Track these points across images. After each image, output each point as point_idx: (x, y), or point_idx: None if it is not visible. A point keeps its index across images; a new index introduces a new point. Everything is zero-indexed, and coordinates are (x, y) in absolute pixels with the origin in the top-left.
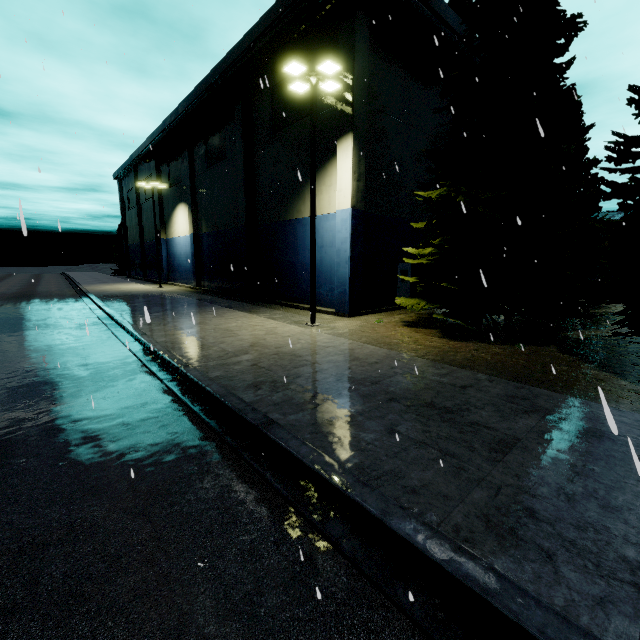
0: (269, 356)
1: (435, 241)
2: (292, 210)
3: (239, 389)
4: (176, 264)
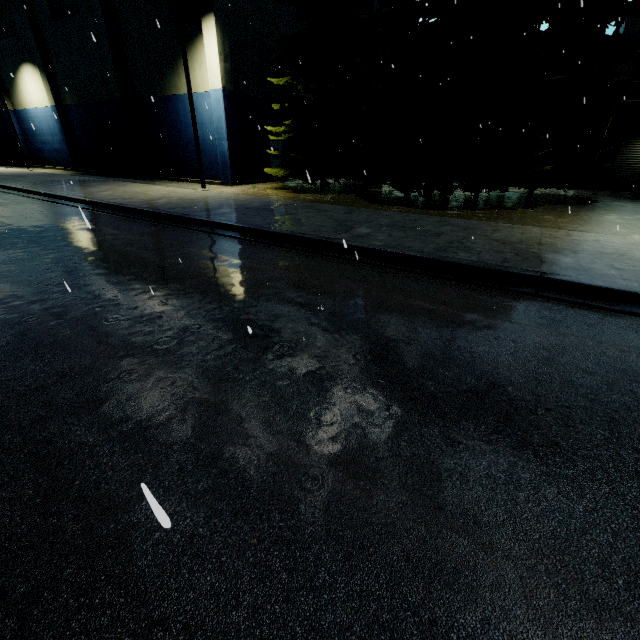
0: (176, 200)
1: (289, 121)
2: (169, 85)
3: (164, 209)
4: (38, 143)
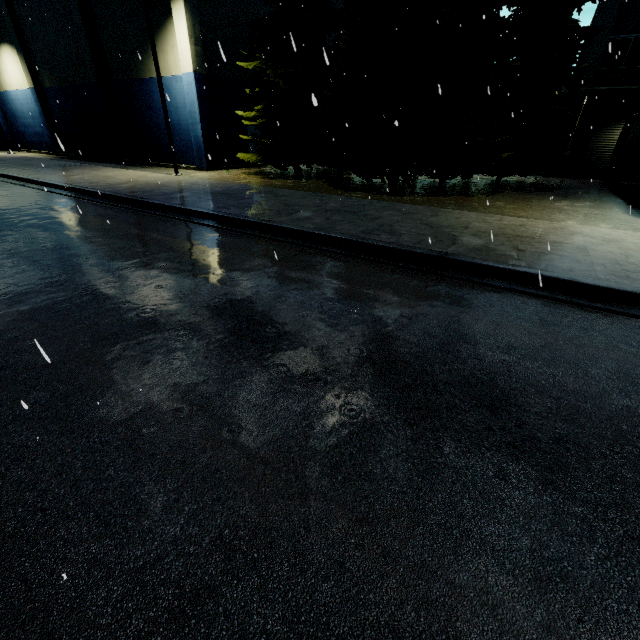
0: (141, 185)
1: (261, 106)
2: (143, 68)
3: (124, 193)
4: (20, 126)
